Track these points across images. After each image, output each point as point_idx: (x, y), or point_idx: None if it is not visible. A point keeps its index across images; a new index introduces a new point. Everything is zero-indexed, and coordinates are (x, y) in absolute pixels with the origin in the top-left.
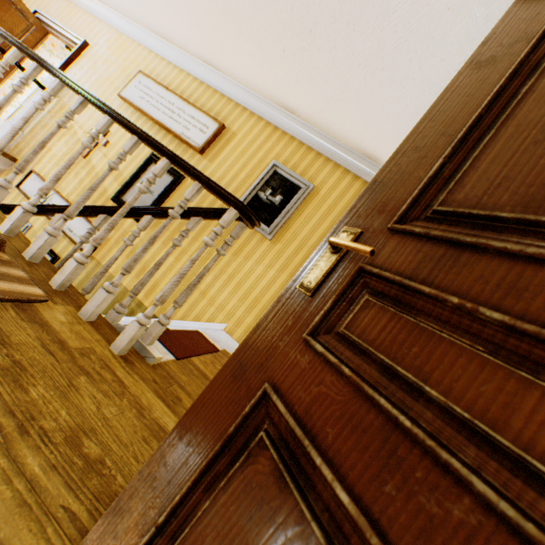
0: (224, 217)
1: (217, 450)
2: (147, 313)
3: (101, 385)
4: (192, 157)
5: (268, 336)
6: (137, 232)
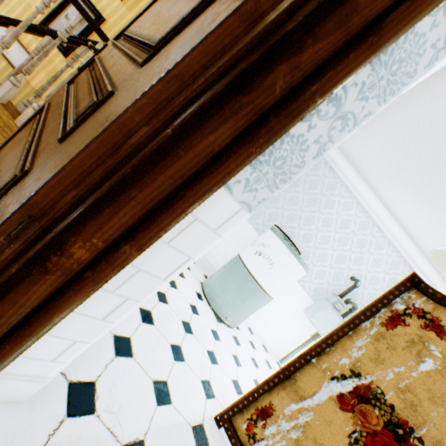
0: (96, 48)
1: (25, 125)
2: (40, 105)
3: (3, 133)
4: (113, 2)
5: (61, 90)
6: (40, 48)
